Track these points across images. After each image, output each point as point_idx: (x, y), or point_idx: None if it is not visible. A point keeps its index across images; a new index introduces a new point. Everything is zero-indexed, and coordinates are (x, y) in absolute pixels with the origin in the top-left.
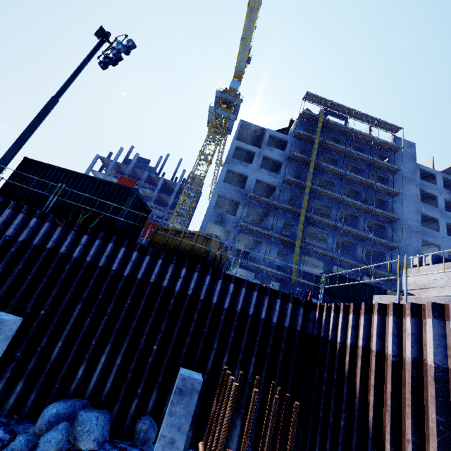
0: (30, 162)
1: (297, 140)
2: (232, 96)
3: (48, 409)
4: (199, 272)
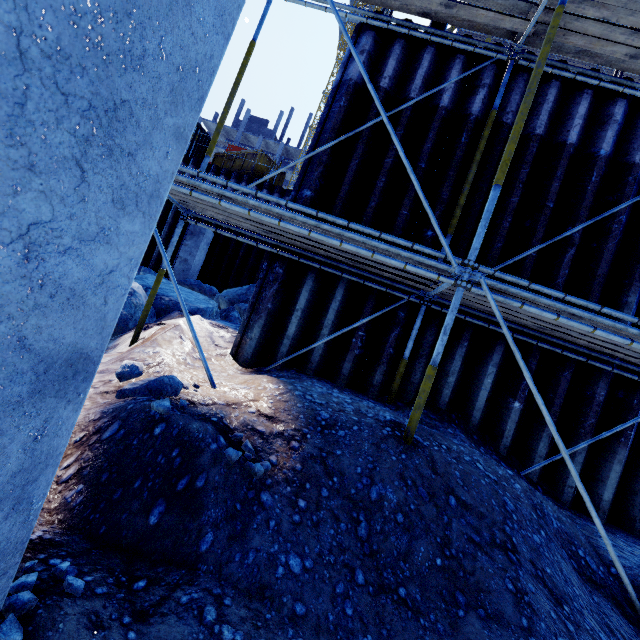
0: None
1: None
2: None
3: None
4: (236, 179)
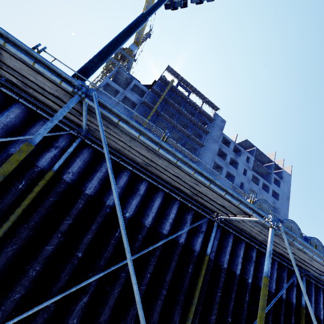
0: None
1: (153, 94)
2: (128, 54)
3: None
4: None
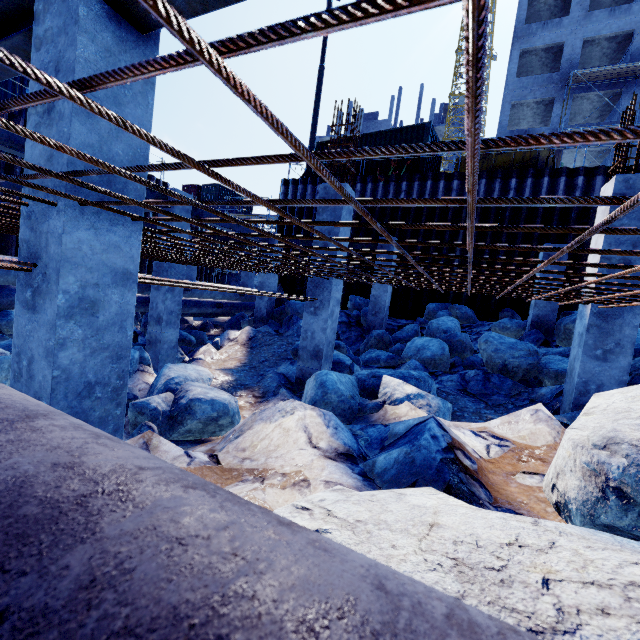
0: (322, 145)
1: None
2: None
3: (429, 304)
4: (532, 178)
